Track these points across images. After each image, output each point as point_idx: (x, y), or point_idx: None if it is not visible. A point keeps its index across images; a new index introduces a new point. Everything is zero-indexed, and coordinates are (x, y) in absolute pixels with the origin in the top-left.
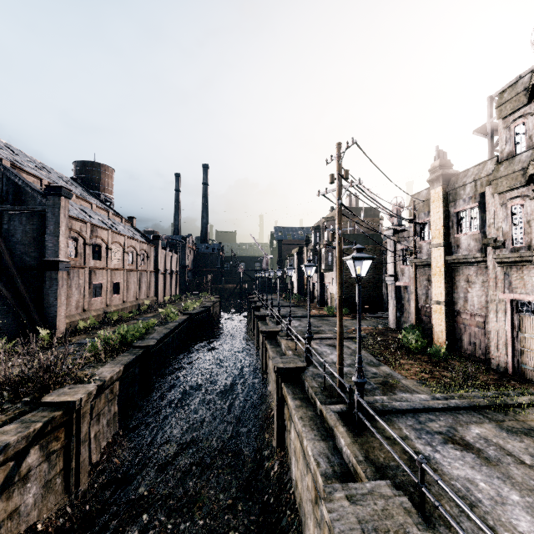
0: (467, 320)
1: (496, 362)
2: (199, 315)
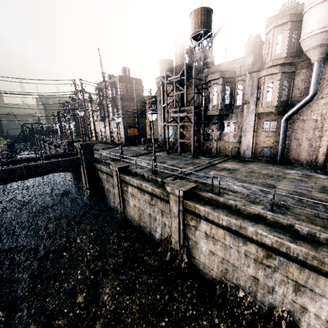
0: (98, 133)
1: (100, 140)
2: (10, 146)
